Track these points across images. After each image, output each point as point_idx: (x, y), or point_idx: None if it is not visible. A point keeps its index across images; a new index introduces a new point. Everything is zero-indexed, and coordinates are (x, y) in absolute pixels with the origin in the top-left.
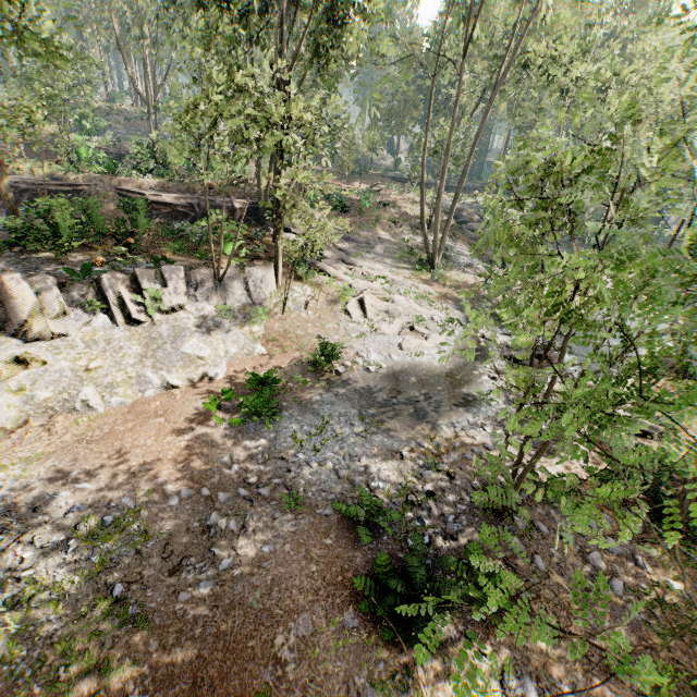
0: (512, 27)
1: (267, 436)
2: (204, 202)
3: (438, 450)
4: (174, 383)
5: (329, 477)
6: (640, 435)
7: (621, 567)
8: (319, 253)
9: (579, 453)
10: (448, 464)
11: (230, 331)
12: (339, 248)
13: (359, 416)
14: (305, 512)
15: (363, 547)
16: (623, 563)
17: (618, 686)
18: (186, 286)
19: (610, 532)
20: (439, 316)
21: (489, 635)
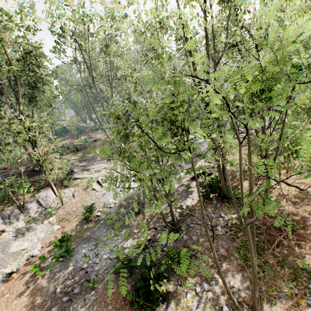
0: (109, 70)
1: (71, 264)
2: (3, 176)
3: (148, 221)
4: (11, 271)
5: (106, 262)
6: (210, 175)
7: (218, 221)
8: (72, 171)
9: (195, 192)
10: (153, 224)
11: (37, 228)
12: (81, 166)
13: (112, 228)
14: (99, 285)
15: (129, 281)
16: (218, 219)
17: (230, 262)
18: (3, 220)
19: (212, 212)
20: (132, 171)
21: (186, 278)
